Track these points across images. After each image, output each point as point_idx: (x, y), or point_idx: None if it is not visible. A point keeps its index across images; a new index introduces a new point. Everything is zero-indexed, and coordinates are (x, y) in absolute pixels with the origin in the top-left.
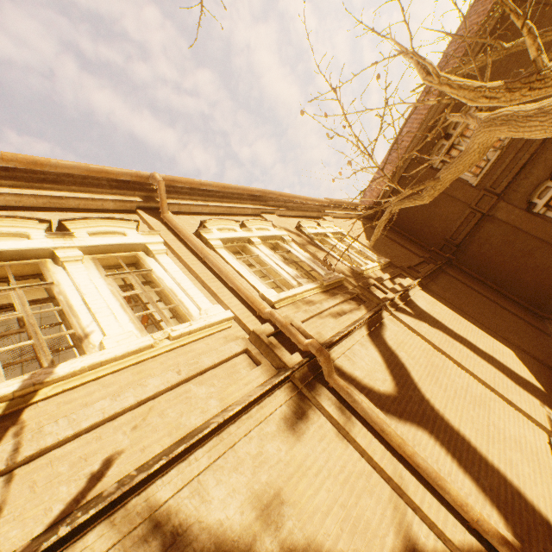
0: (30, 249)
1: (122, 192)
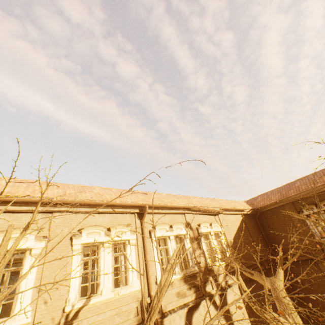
0: (98, 241)
1: (133, 207)
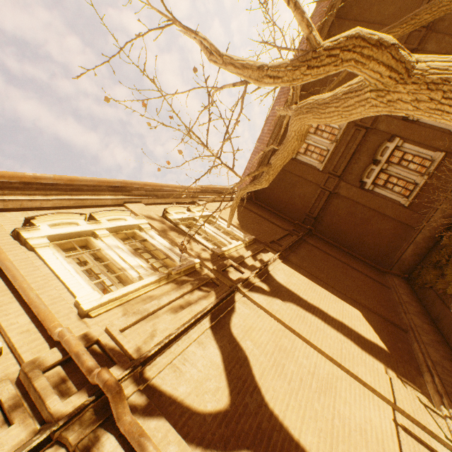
0: None
1: None
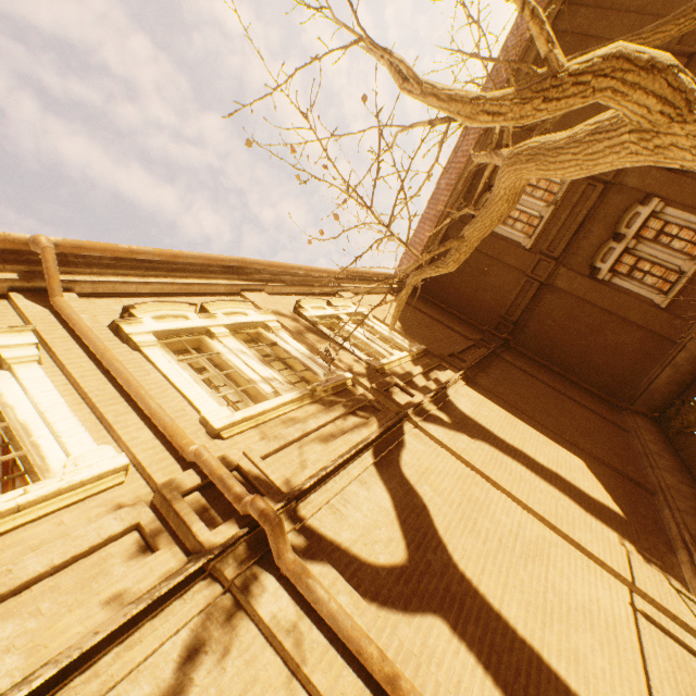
0: None
1: None
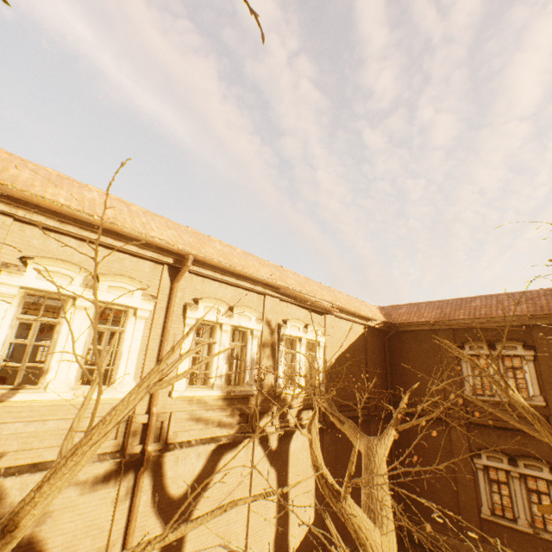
0: (65, 293)
1: (162, 252)
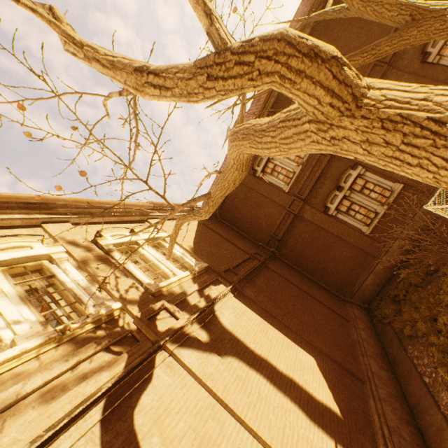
0: None
1: None
